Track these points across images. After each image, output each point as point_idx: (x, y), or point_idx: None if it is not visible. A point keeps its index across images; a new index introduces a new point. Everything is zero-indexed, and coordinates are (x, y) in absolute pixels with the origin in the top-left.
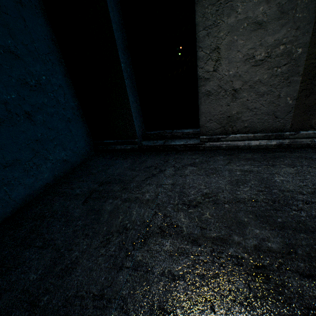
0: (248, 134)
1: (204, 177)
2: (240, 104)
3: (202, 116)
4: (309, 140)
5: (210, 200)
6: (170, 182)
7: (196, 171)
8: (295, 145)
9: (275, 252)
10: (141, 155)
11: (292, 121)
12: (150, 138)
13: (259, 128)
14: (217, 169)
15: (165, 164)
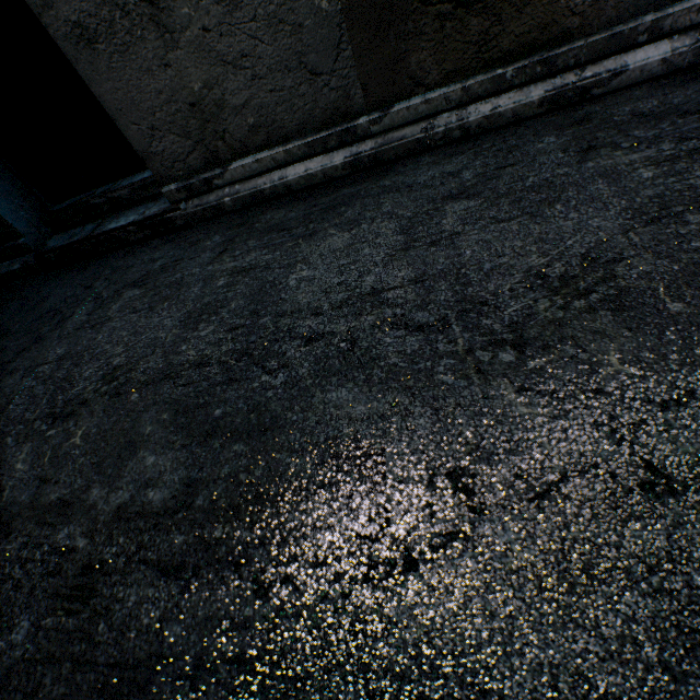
0: (272, 148)
1: (140, 317)
2: (198, 53)
3: (125, 122)
4: (420, 129)
5: (110, 388)
6: (59, 355)
7: (135, 302)
8: (391, 152)
9: (151, 514)
10: (49, 280)
11: (359, 75)
12: (67, 225)
13: (291, 121)
14: (184, 281)
15: (83, 295)
